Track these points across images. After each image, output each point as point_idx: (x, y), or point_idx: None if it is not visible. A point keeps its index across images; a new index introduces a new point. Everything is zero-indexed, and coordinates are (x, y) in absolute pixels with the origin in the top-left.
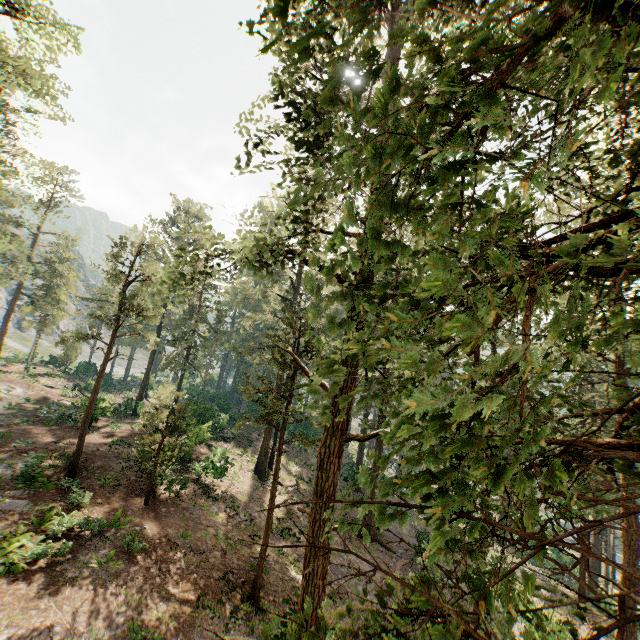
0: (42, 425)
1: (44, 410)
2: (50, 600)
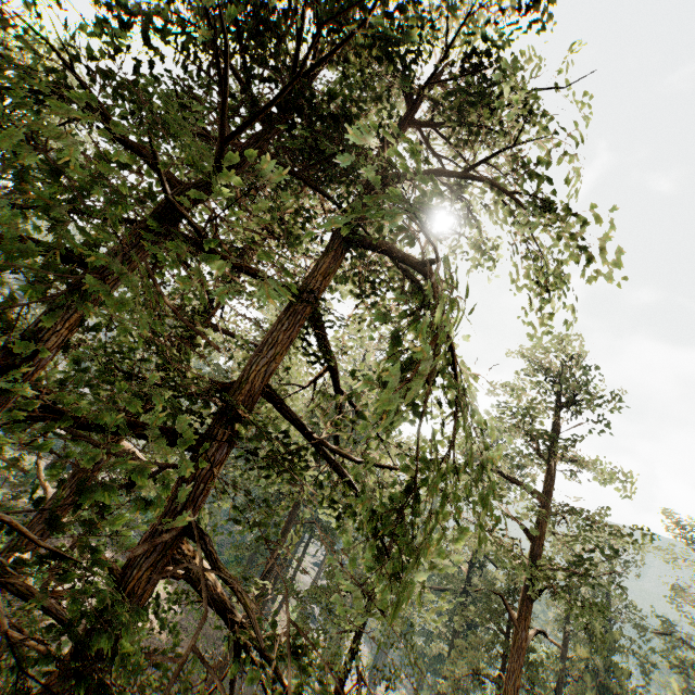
0: None
1: None
2: None
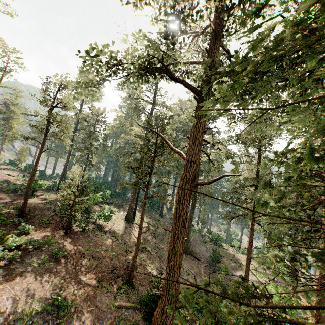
0: (4, 193)
1: (5, 185)
2: (6, 284)
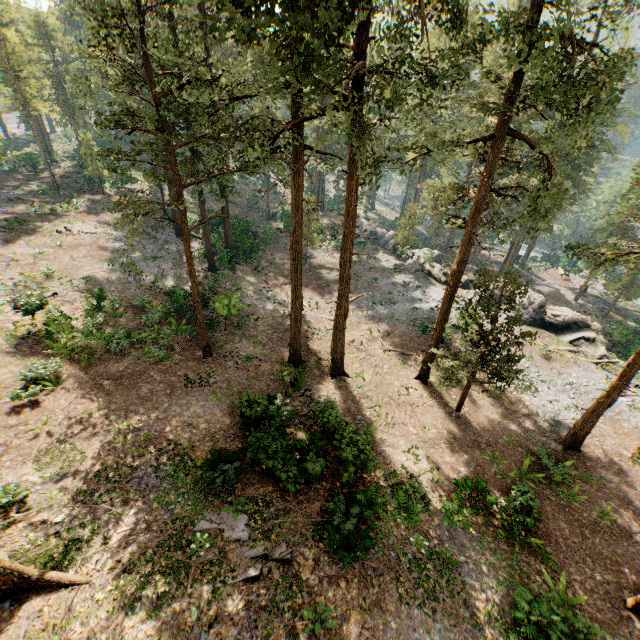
0: (6, 175)
1: None
2: (93, 216)
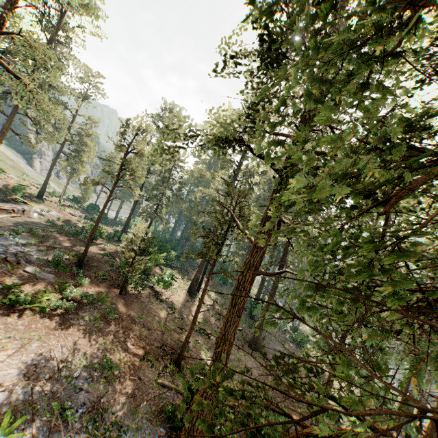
0: (65, 235)
1: (67, 226)
2: (61, 332)
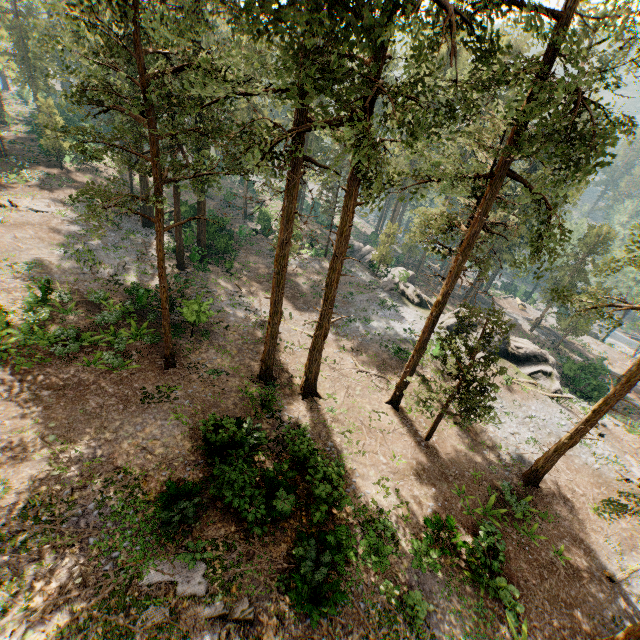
0: None
1: None
2: (47, 192)
